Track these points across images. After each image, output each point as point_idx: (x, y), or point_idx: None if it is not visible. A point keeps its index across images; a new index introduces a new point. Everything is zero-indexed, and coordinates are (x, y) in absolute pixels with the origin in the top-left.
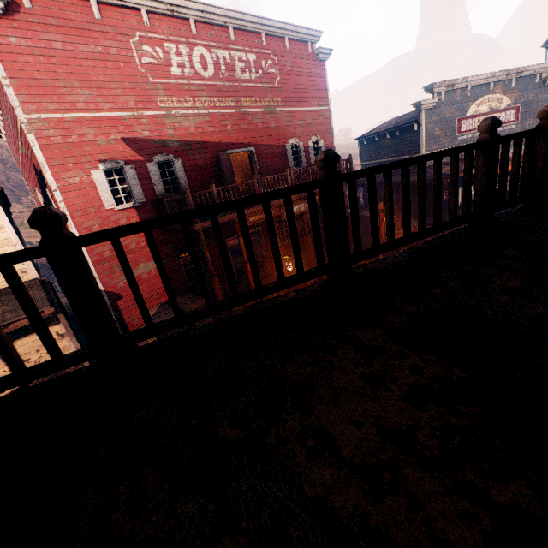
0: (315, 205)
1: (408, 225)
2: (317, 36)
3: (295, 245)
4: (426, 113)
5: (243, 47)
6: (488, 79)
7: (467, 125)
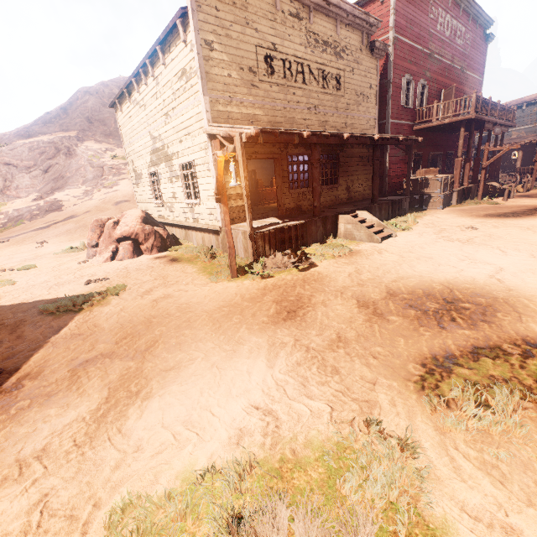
0: None
1: None
2: (490, 25)
3: None
4: None
5: (461, 21)
6: None
7: None
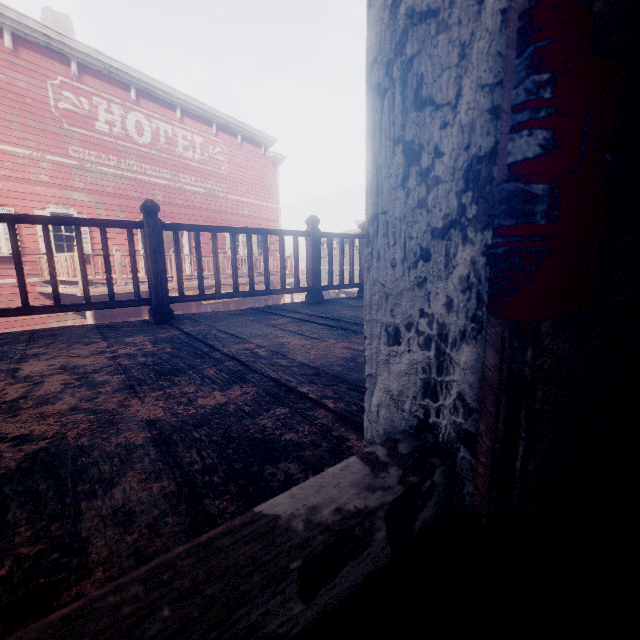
0: (133, 241)
1: (236, 281)
2: (271, 141)
3: (107, 271)
4: None
5: (190, 128)
6: None
7: None
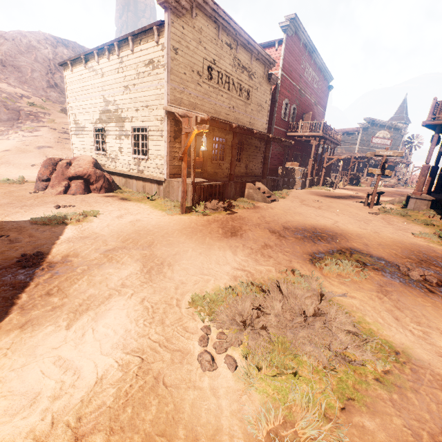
0: None
1: None
2: (331, 80)
3: None
4: (363, 129)
5: (317, 74)
6: (385, 124)
7: (374, 140)
